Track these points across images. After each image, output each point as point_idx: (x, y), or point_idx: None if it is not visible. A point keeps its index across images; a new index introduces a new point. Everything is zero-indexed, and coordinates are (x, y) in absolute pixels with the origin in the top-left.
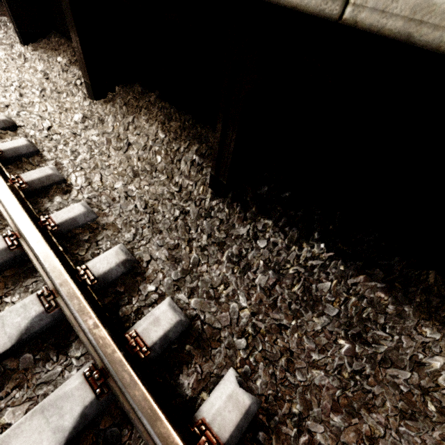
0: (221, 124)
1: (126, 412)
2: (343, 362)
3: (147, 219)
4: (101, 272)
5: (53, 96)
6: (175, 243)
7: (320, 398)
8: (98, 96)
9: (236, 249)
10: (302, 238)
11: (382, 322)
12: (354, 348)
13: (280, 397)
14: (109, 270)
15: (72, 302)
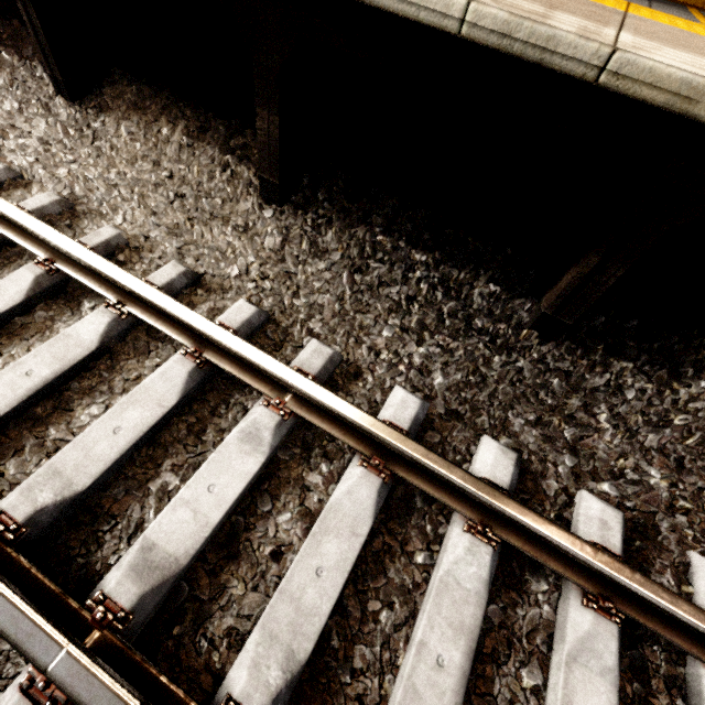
0: (600, 258)
1: (653, 631)
2: None
3: (488, 393)
4: (508, 482)
5: (204, 206)
6: (534, 416)
7: None
8: (283, 200)
9: (606, 408)
10: (669, 376)
11: None
12: None
13: None
14: (511, 477)
15: (549, 532)
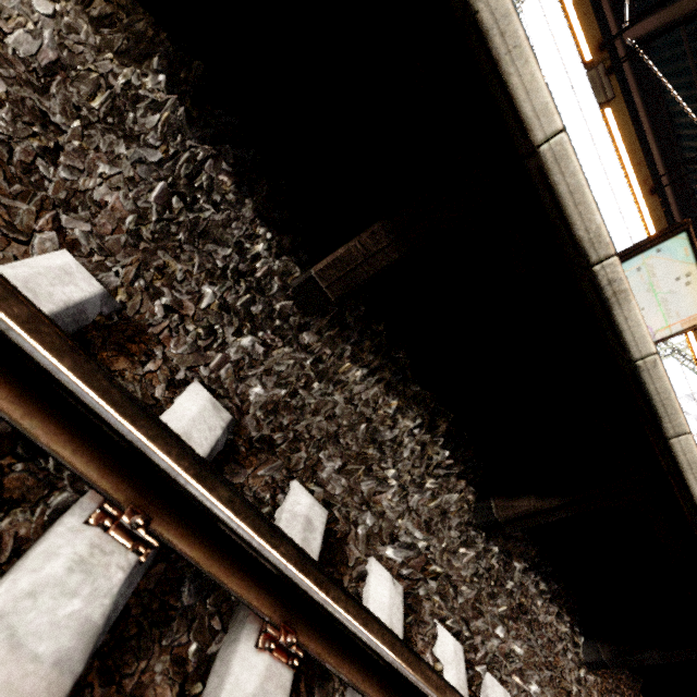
0: None
1: None
2: (150, 207)
3: None
4: None
5: None
6: None
7: (97, 215)
8: None
9: None
10: (132, 61)
11: (216, 200)
12: (171, 198)
13: (14, 176)
14: None
15: None
